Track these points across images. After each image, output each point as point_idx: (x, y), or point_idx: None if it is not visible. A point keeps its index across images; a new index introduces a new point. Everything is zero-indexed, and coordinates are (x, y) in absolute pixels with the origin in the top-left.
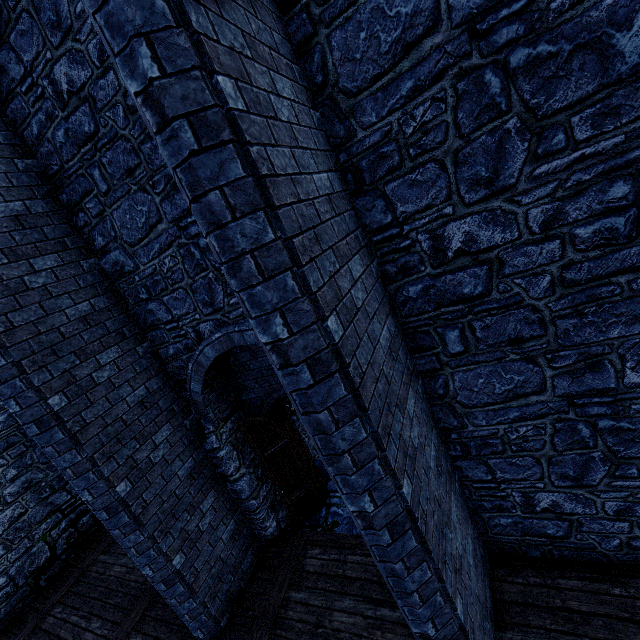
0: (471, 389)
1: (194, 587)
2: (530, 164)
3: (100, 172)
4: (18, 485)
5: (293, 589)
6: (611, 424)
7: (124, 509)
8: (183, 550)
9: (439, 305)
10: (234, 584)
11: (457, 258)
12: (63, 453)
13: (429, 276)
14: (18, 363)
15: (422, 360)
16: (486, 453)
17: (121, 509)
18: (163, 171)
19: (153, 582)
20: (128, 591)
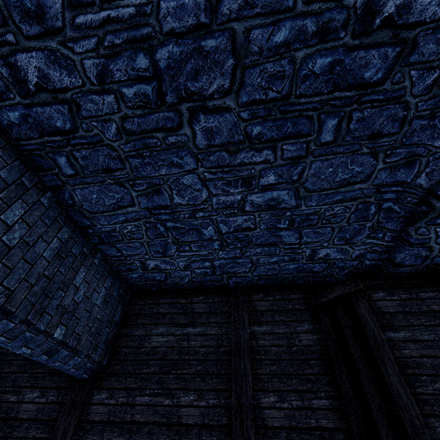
0: (90, 201)
1: None
2: (69, 10)
3: None
4: None
5: None
6: (173, 225)
7: None
8: None
9: (42, 134)
10: None
11: (39, 92)
12: None
13: (21, 105)
14: None
15: (47, 178)
16: (113, 241)
17: None
18: None
19: None
20: None
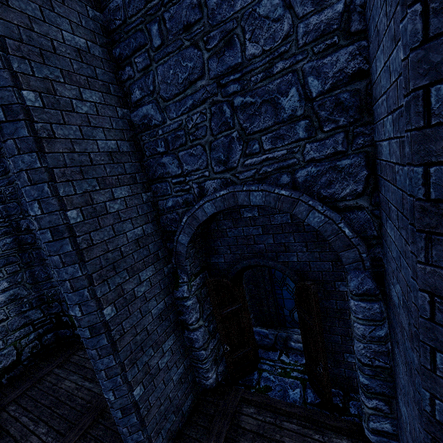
0: None
1: (145, 420)
2: None
3: (158, 27)
4: (6, 296)
5: (230, 442)
6: None
7: (105, 332)
8: (143, 383)
9: None
10: (174, 424)
11: None
12: (67, 265)
13: None
14: (50, 170)
15: None
16: None
17: (103, 331)
18: (222, 26)
19: (111, 407)
20: (74, 406)
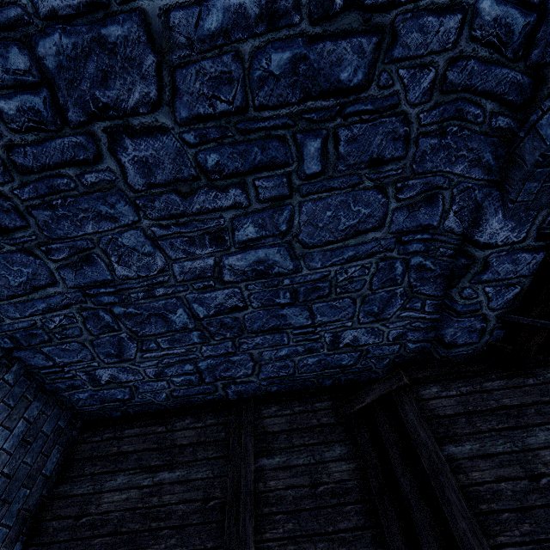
0: None
1: None
2: None
3: None
4: None
5: None
6: (123, 310)
7: None
8: None
9: None
10: None
11: None
12: None
13: None
14: None
15: None
16: (36, 343)
17: None
18: None
19: None
20: None
